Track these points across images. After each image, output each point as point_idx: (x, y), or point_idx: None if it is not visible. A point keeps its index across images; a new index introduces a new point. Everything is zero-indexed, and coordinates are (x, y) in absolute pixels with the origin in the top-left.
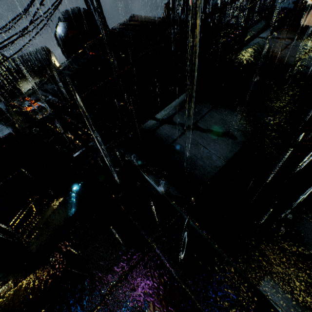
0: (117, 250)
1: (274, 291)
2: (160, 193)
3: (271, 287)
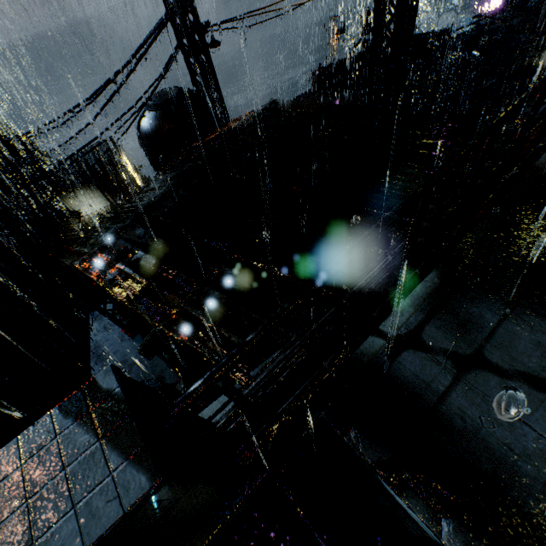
0: None
1: None
2: (427, 533)
3: None
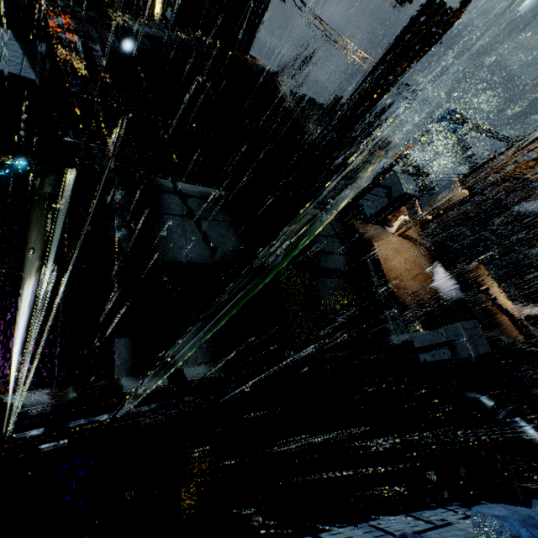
0: (23, 251)
1: (124, 346)
2: (115, 240)
3: (125, 344)
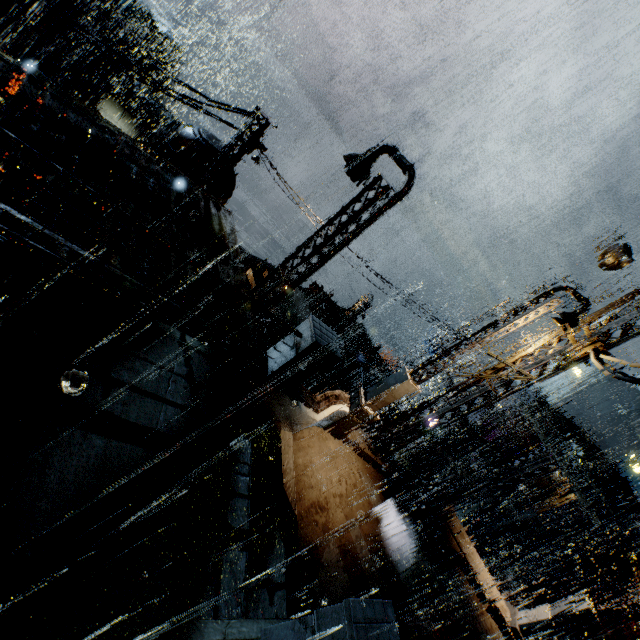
0: None
1: None
2: None
3: None
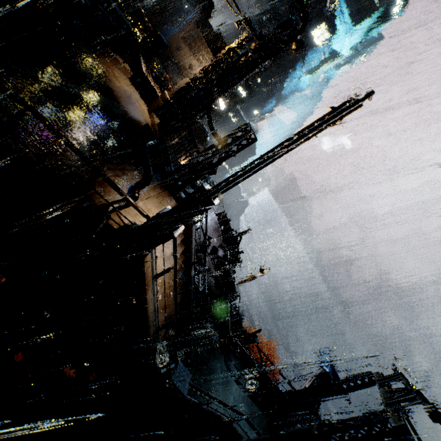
0: None
1: None
2: None
3: None
